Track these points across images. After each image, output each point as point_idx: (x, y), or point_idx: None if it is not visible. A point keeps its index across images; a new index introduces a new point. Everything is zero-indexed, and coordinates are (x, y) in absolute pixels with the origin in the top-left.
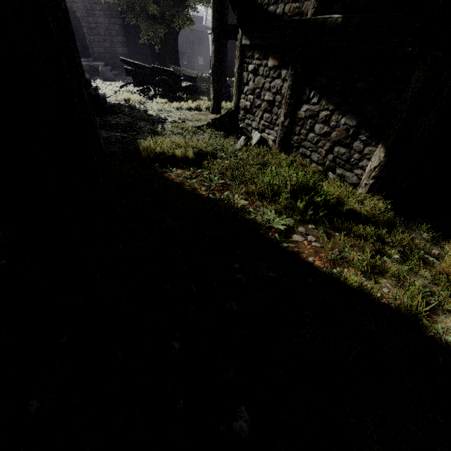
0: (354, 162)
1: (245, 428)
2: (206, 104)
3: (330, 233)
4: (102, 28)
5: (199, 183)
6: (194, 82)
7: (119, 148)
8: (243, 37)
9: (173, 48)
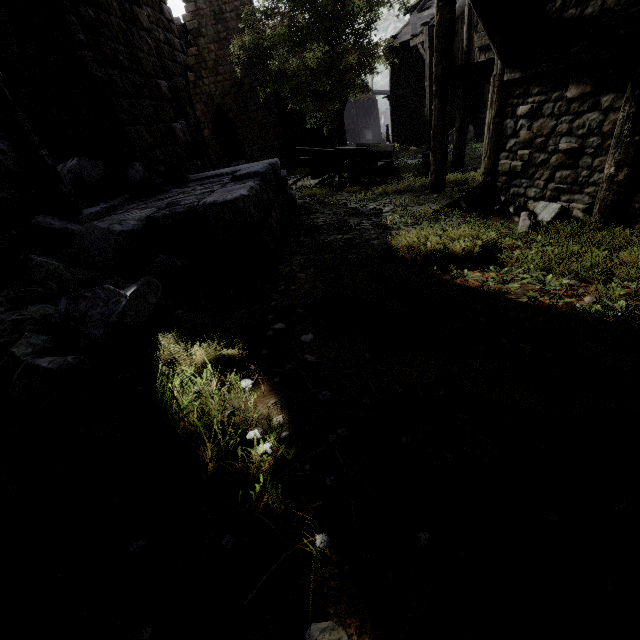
0: None
1: None
2: (419, 182)
3: None
4: (256, 124)
5: (521, 288)
6: (389, 157)
7: (356, 253)
8: (506, 71)
9: (338, 127)
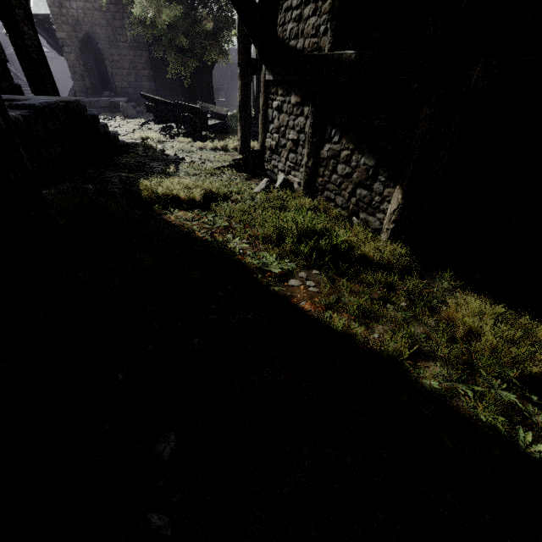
0: (375, 205)
1: (168, 450)
2: (234, 144)
3: (335, 279)
4: (126, 61)
5: (200, 226)
6: (223, 120)
7: (120, 188)
8: (266, 72)
9: (207, 84)
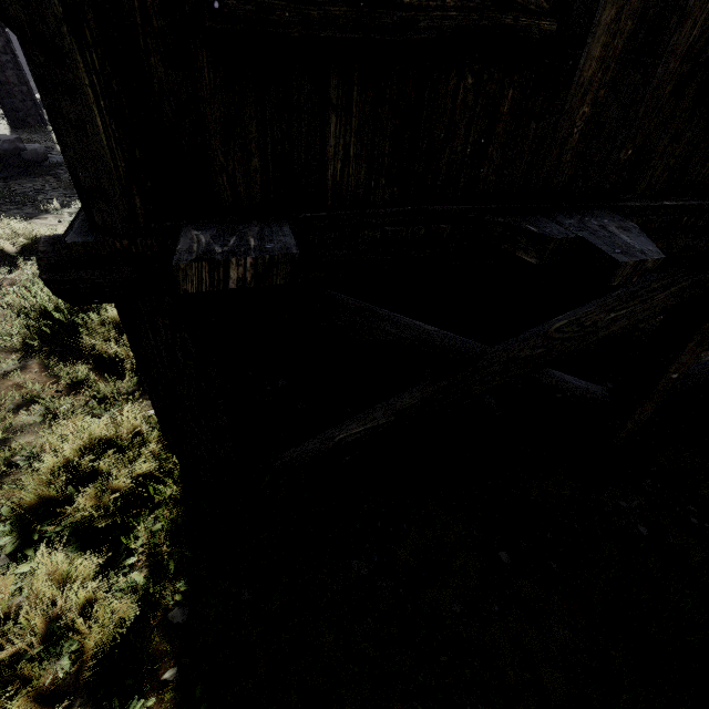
0: None
1: None
2: None
3: (27, 368)
4: None
5: None
6: None
7: None
8: None
9: None
